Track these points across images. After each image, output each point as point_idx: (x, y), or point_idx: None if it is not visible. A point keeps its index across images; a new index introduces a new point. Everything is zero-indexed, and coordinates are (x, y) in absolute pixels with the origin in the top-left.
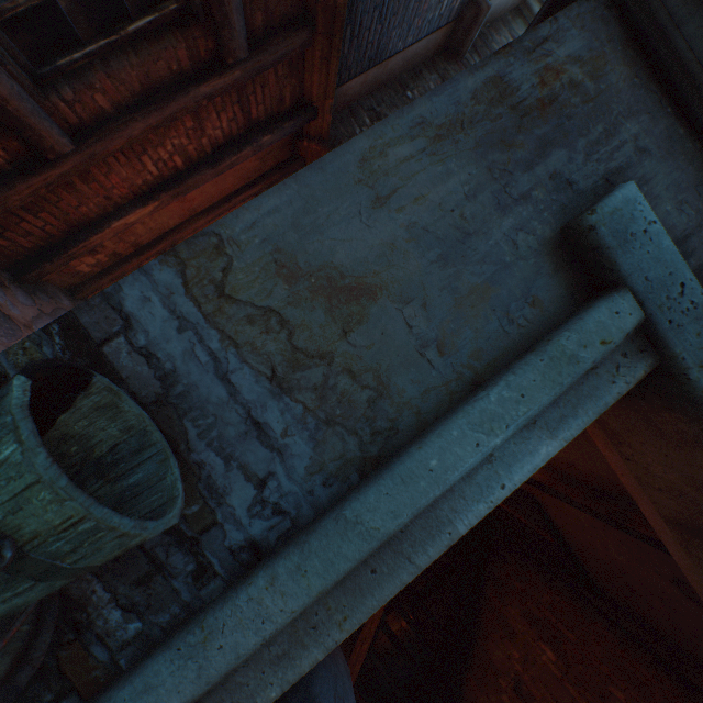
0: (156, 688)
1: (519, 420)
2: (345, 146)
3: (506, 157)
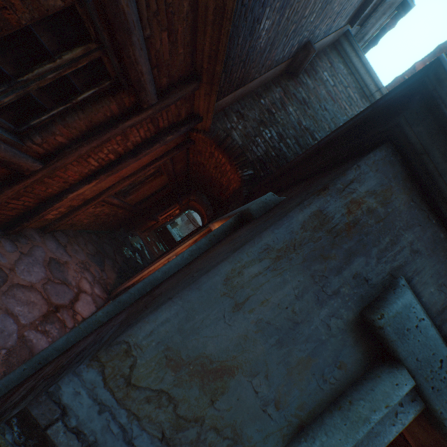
0: None
1: None
2: (215, 270)
3: (324, 266)
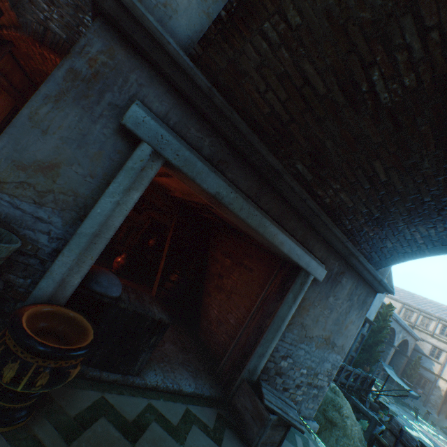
0: (43, 288)
1: (122, 191)
2: (20, 115)
3: (88, 102)
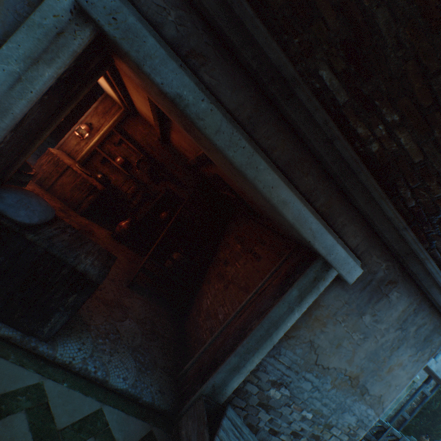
0: None
1: (22, 58)
2: None
3: None
